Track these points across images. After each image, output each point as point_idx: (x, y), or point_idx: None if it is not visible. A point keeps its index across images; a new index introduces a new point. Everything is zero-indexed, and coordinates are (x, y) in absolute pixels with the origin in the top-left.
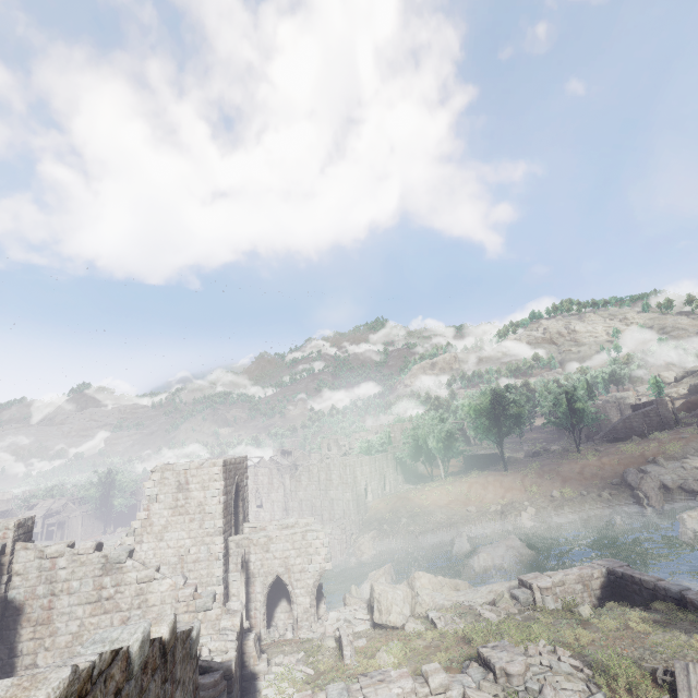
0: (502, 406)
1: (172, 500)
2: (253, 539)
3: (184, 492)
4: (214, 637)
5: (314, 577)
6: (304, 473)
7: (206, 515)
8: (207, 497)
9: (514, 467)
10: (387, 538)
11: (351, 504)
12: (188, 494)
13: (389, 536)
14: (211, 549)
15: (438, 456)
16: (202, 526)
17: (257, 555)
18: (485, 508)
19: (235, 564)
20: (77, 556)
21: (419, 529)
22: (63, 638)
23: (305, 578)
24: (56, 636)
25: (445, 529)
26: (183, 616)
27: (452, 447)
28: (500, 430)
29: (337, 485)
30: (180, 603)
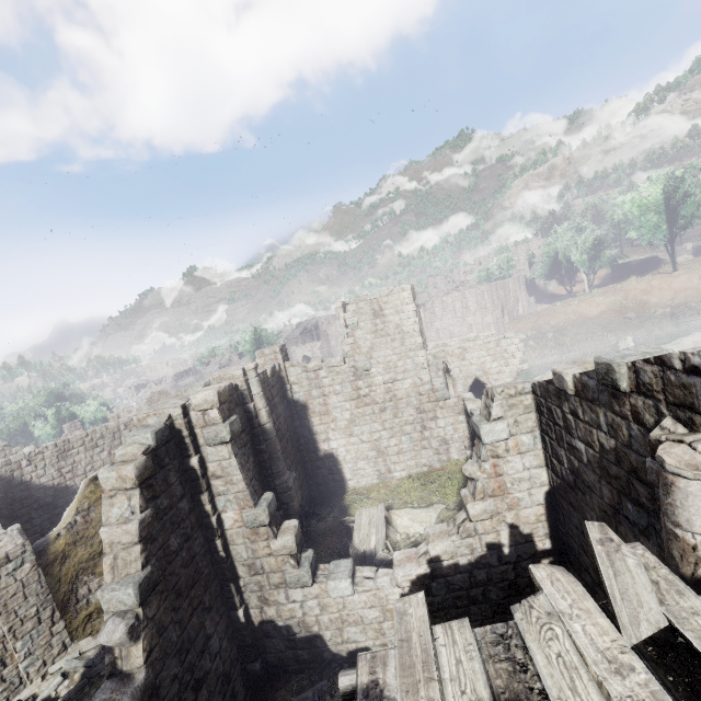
0: (681, 193)
1: (372, 325)
2: (448, 351)
3: (381, 318)
4: (455, 418)
5: (512, 376)
6: (438, 305)
7: (405, 334)
8: (403, 320)
9: (687, 266)
10: (535, 352)
11: (492, 326)
12: (384, 319)
13: (537, 350)
14: (415, 361)
15: (583, 269)
16: (403, 344)
17: (454, 364)
18: (649, 313)
19: (435, 372)
20: (332, 368)
21: (570, 341)
22: (342, 423)
23: (503, 378)
24: (336, 422)
25: (602, 337)
26: (427, 405)
27: (601, 257)
28: (674, 224)
29: (475, 312)
30: (422, 396)
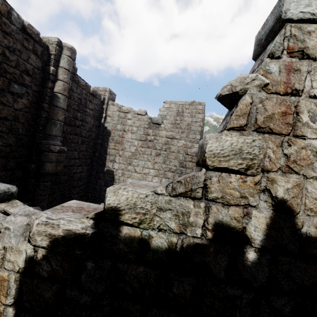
0: None
1: (173, 119)
2: None
3: (180, 116)
4: None
5: None
6: None
7: (191, 131)
8: (193, 122)
9: None
10: None
11: None
12: (182, 118)
13: None
14: None
15: None
16: (187, 136)
17: None
18: None
19: None
20: (136, 115)
21: None
22: (127, 153)
23: None
24: (124, 151)
25: None
26: (188, 163)
27: None
28: None
29: None
30: (187, 155)
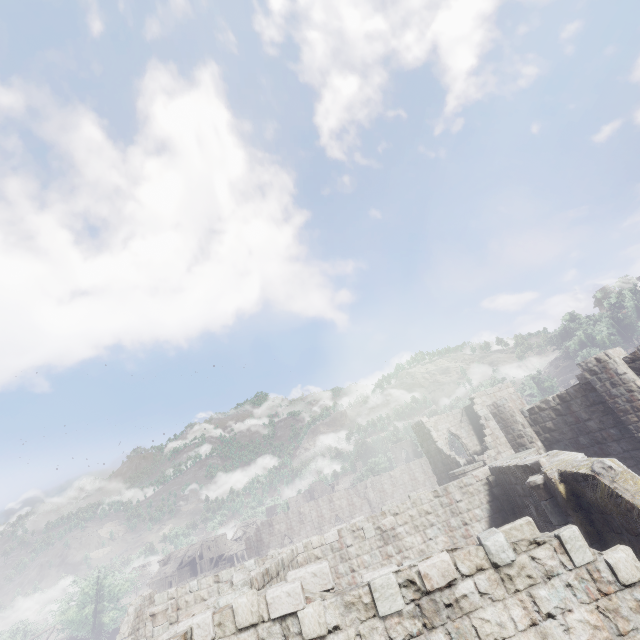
0: None
1: None
2: None
3: None
4: None
5: None
6: (386, 481)
7: None
8: None
9: None
10: None
11: None
12: None
13: None
14: None
15: None
16: None
17: None
18: None
19: None
20: None
21: None
22: None
23: None
24: None
25: None
26: None
27: None
28: None
29: (424, 481)
30: None
